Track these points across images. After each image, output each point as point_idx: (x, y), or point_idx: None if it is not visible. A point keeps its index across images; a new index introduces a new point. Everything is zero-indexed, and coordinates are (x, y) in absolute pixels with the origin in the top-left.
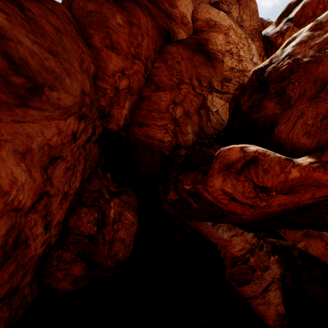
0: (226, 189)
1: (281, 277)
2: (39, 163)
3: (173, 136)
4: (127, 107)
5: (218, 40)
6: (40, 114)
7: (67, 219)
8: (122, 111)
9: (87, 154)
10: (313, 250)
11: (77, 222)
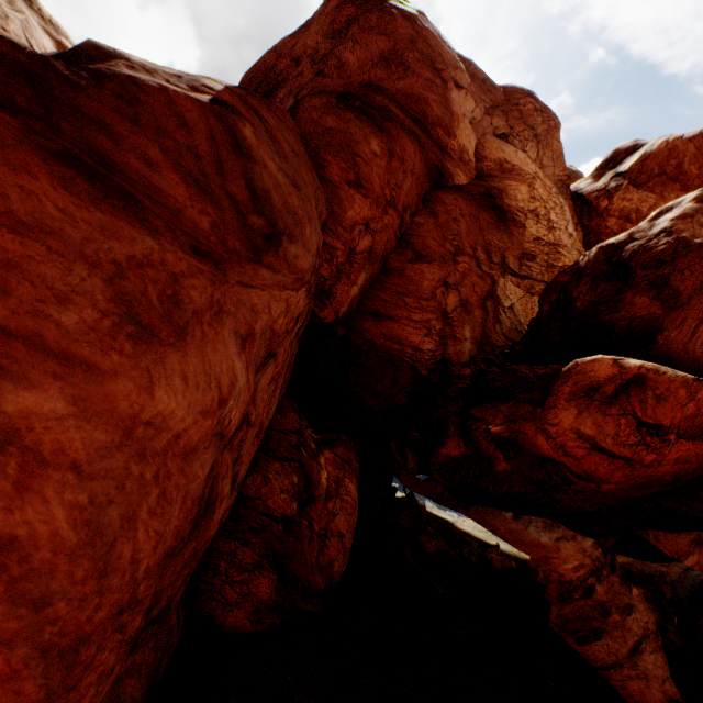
0: (583, 429)
1: (658, 628)
2: (255, 359)
3: (439, 342)
4: (361, 283)
5: (519, 193)
6: (272, 277)
7: (245, 480)
8: (350, 289)
9: (290, 358)
10: None
11: (261, 488)
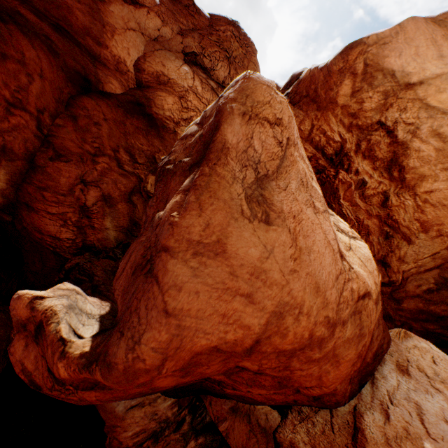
0: (27, 363)
1: None
2: None
3: (79, 232)
4: (4, 178)
5: (167, 103)
6: None
7: None
8: None
9: None
10: (234, 438)
11: None
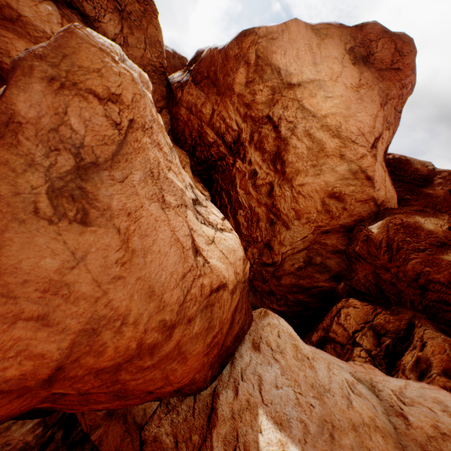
0: None
1: None
2: None
3: None
4: None
5: (15, 48)
6: None
7: None
8: None
9: None
10: (108, 443)
11: None
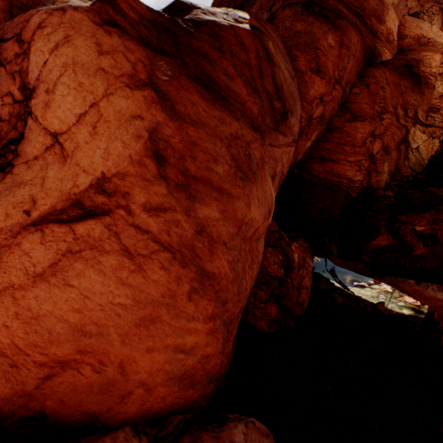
0: None
1: None
2: (274, 189)
3: (365, 175)
4: (313, 139)
5: (433, 61)
6: (283, 139)
7: None
8: (306, 143)
9: None
10: None
11: (263, 261)
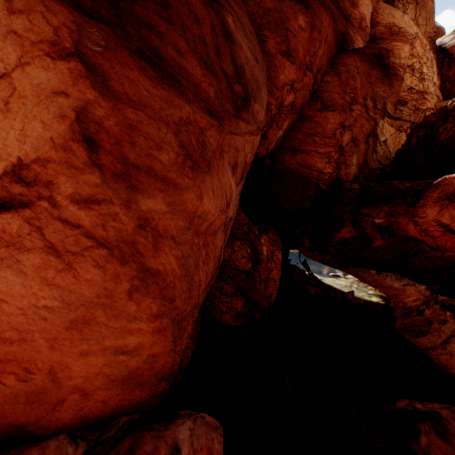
0: (441, 220)
1: None
2: (236, 180)
3: (335, 167)
4: (284, 128)
5: (403, 52)
6: (245, 127)
7: None
8: (277, 133)
9: None
10: None
11: (231, 255)
